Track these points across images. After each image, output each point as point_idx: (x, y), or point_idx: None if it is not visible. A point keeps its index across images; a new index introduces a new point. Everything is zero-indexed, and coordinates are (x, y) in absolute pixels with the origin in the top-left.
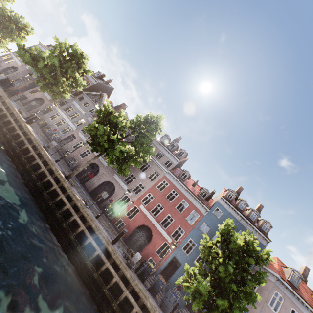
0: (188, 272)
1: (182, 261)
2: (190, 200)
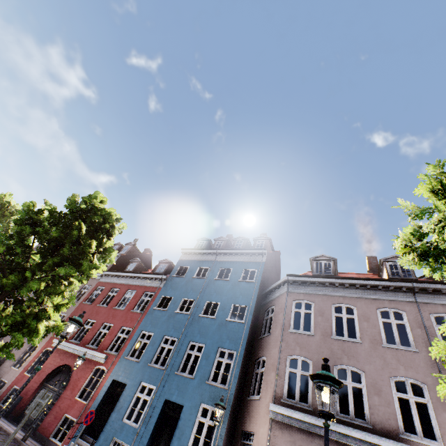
0: None
1: (128, 378)
2: (138, 283)
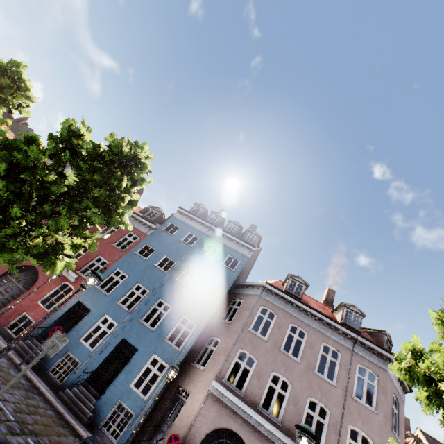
0: None
1: (94, 306)
2: None
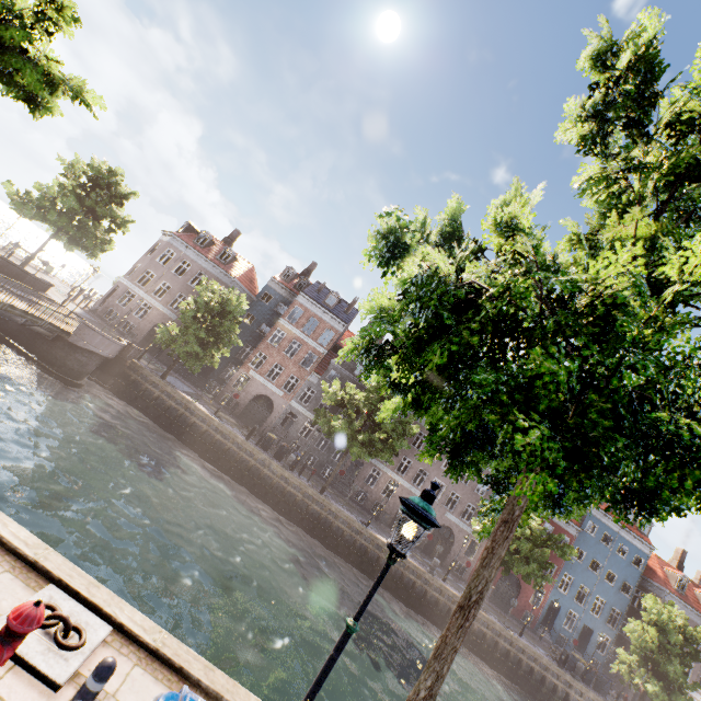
0: (625, 662)
1: (561, 603)
2: (555, 521)
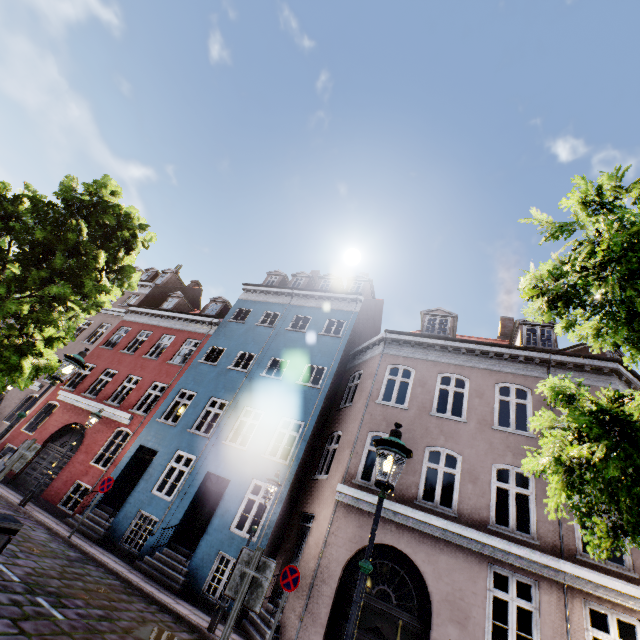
0: None
1: (161, 444)
2: (179, 327)
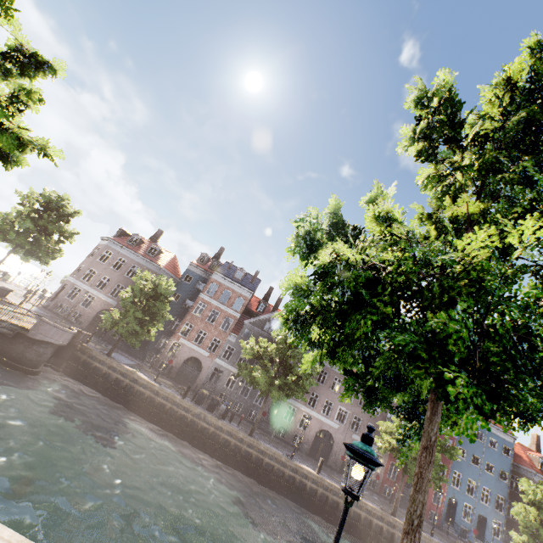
0: None
1: (457, 498)
2: None
